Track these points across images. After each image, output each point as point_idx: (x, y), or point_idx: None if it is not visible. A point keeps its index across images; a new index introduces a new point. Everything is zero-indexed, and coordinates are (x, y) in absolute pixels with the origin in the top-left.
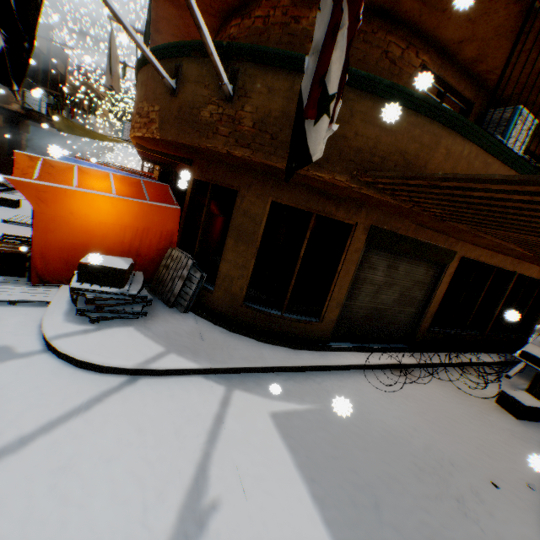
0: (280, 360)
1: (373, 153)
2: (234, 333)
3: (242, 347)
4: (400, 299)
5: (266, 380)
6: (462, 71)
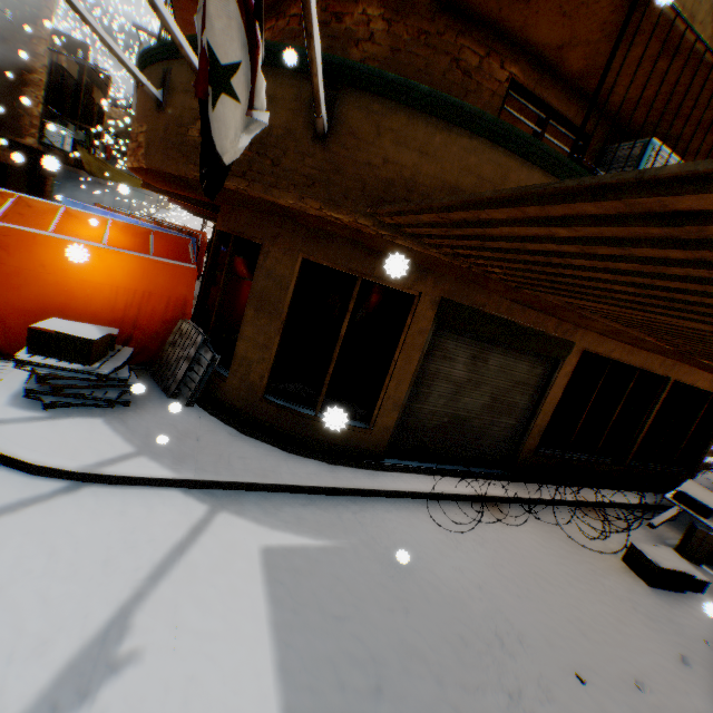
0: (302, 477)
1: (410, 187)
2: (248, 437)
3: (253, 455)
4: (492, 404)
5: (274, 503)
6: (572, 90)
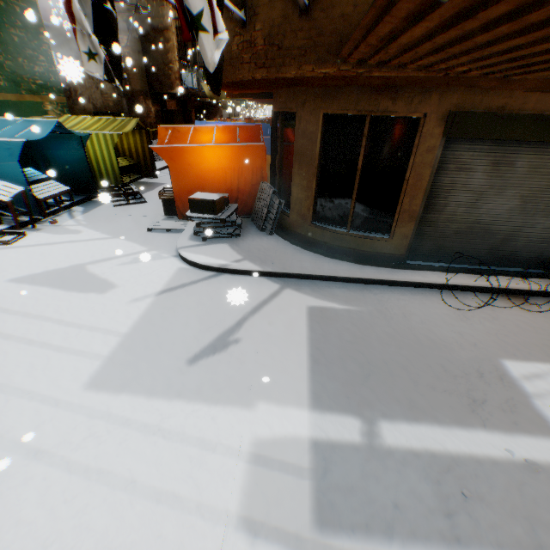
0: (338, 271)
1: None
2: (305, 250)
3: (307, 260)
4: (522, 207)
5: (319, 286)
6: None
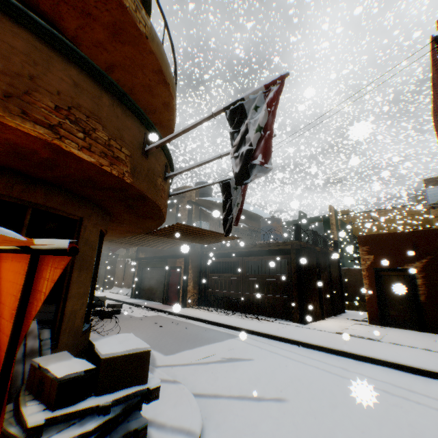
0: None
1: None
2: None
3: None
4: None
5: None
6: None
